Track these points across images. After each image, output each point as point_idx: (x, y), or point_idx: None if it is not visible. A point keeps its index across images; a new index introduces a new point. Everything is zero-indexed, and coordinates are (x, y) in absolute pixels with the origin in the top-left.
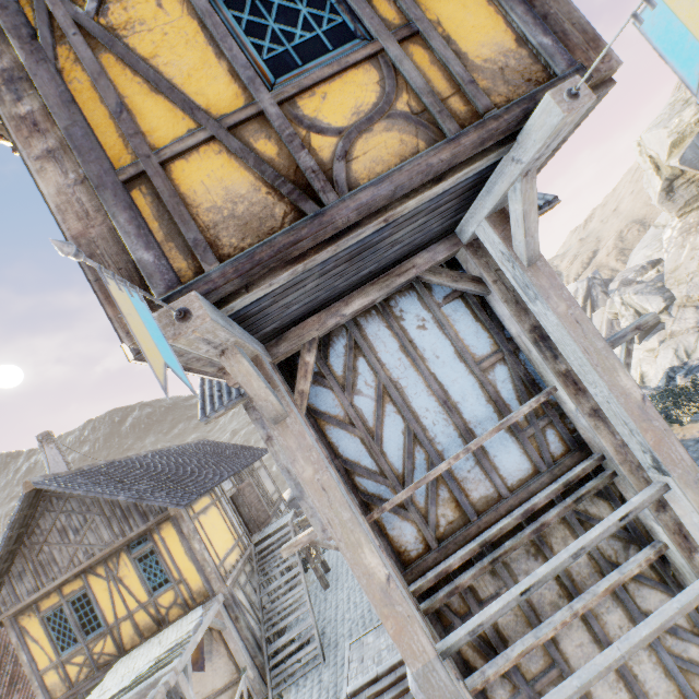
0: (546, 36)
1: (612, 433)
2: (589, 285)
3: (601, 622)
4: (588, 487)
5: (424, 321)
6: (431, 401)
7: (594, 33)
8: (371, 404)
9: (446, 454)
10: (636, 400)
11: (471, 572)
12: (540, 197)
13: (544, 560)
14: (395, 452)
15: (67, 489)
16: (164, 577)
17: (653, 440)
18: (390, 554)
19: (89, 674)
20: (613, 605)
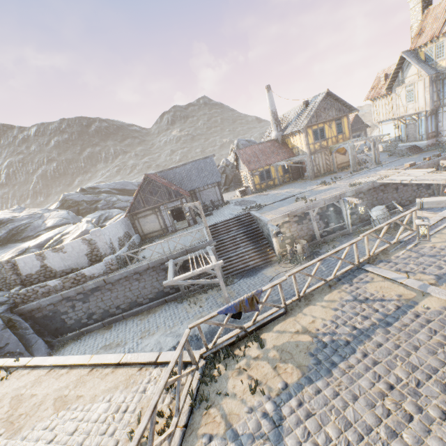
0: None
1: None
2: None
3: None
4: None
5: None
6: None
7: None
8: None
9: None
10: None
11: None
12: None
13: None
14: None
15: (336, 95)
16: (341, 131)
17: None
18: None
19: (319, 149)
20: None
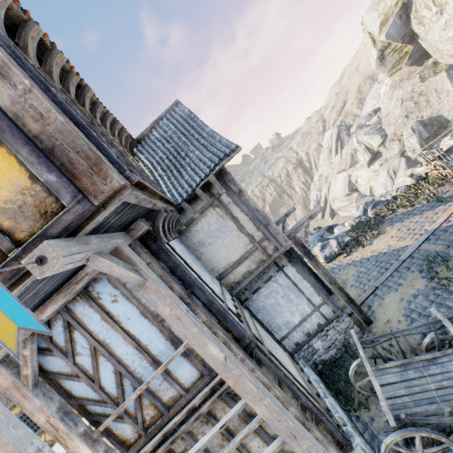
0: (51, 172)
1: (234, 354)
2: (338, 131)
3: (248, 446)
4: (226, 385)
5: (115, 296)
6: (129, 348)
7: (97, 157)
8: (89, 359)
9: (144, 378)
10: (221, 360)
11: (160, 450)
12: (229, 145)
13: (212, 423)
14: (111, 385)
15: None
16: None
17: (233, 382)
18: (117, 445)
19: None
20: (254, 436)
